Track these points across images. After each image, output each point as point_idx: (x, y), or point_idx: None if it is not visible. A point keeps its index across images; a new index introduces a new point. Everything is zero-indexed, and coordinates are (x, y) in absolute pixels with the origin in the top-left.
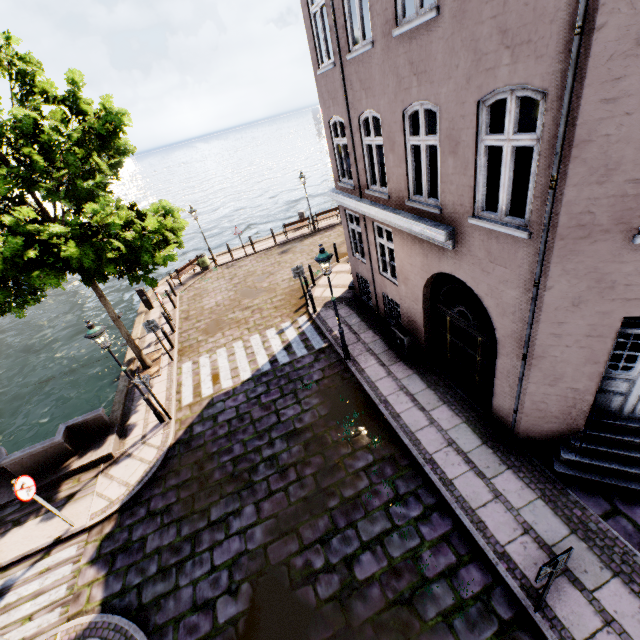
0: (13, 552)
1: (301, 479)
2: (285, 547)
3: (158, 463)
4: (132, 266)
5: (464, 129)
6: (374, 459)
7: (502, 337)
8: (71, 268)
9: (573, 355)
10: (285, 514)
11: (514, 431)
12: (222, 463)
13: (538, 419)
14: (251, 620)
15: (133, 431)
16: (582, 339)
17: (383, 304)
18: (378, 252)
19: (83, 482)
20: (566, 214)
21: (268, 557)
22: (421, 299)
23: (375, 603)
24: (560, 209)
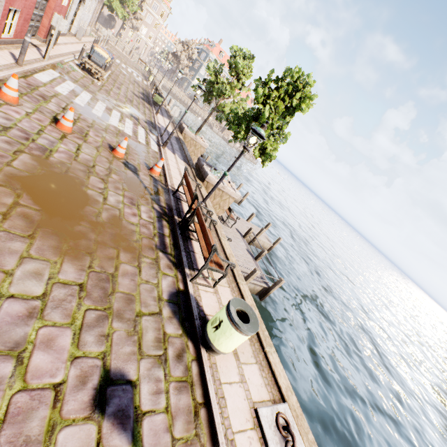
0: None
1: None
2: None
3: None
4: None
5: None
6: None
7: None
8: None
9: None
10: None
11: None
12: None
13: None
14: None
15: None
16: None
17: None
18: None
19: None
20: None
21: None
22: None
23: None
24: None
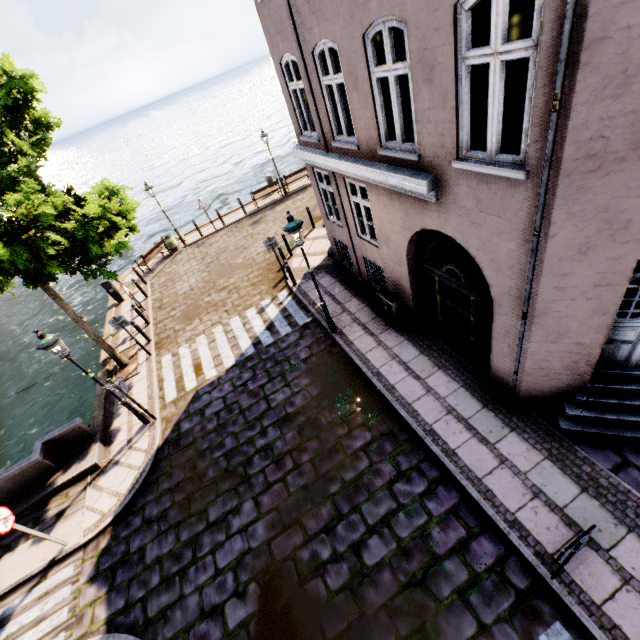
0: (7, 580)
1: (299, 467)
2: (289, 541)
3: (147, 468)
4: (83, 260)
5: (439, 47)
6: (372, 437)
7: (498, 295)
8: (7, 272)
9: (579, 308)
10: (286, 506)
11: (515, 391)
12: (215, 459)
13: (540, 377)
14: (262, 621)
15: (117, 436)
16: (589, 290)
17: (365, 269)
18: (354, 213)
19: (71, 497)
20: (573, 143)
21: (273, 553)
22: (405, 260)
23: (387, 588)
24: (565, 137)
